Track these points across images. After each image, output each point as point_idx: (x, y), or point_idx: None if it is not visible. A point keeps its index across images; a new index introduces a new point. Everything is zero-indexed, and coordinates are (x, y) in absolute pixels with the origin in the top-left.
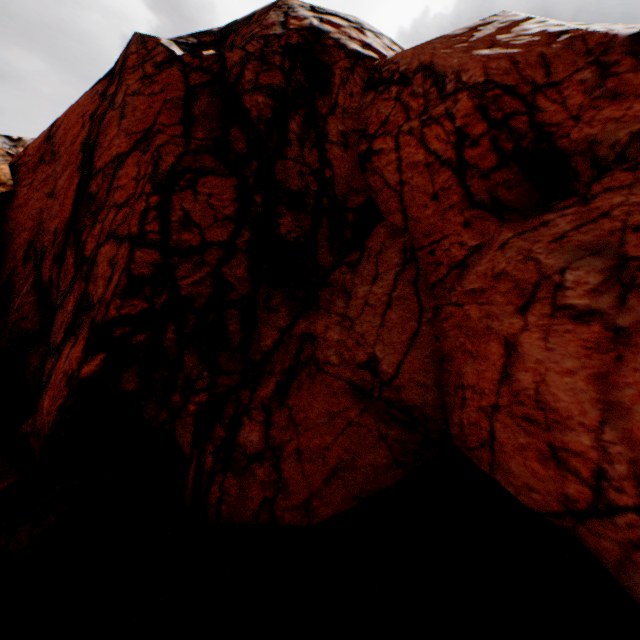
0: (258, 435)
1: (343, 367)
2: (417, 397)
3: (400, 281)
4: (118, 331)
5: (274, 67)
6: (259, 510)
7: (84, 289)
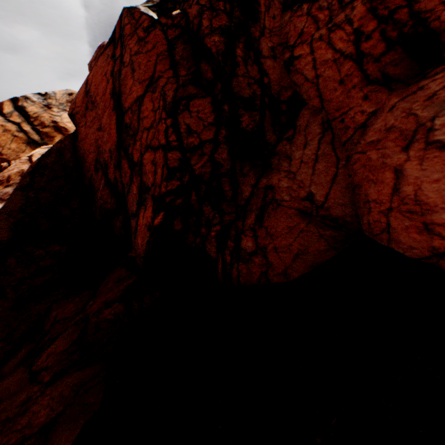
0: (251, 243)
1: (292, 201)
2: (339, 212)
3: (322, 144)
4: (167, 199)
5: (220, 12)
6: (259, 278)
7: (140, 180)
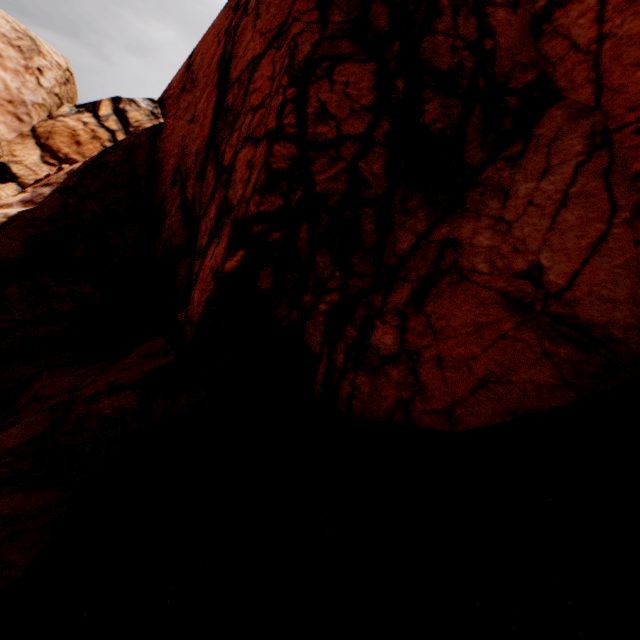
0: (391, 338)
1: (494, 276)
2: (598, 314)
3: (582, 174)
4: (256, 228)
5: None
6: (392, 410)
7: (224, 196)
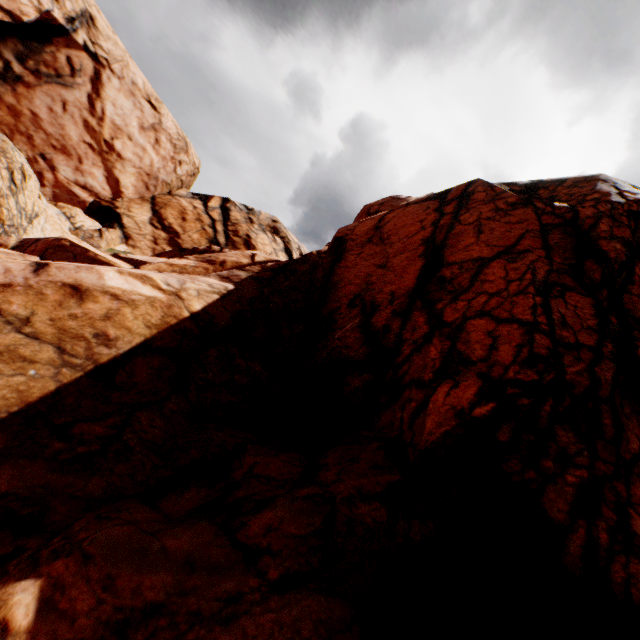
0: None
1: None
2: None
3: None
4: (509, 389)
5: (622, 225)
6: None
7: (449, 345)
